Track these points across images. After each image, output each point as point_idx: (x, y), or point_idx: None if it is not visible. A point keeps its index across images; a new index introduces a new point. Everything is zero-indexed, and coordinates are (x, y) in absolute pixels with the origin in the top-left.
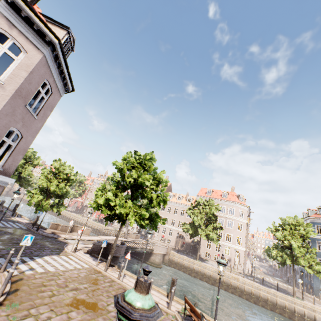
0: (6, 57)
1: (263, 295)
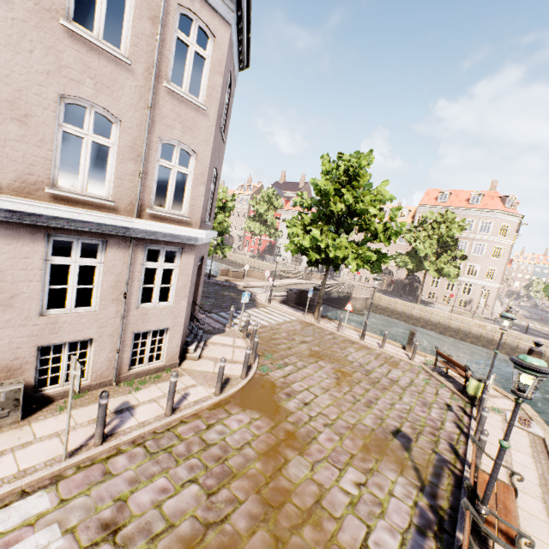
0: (121, 19)
1: (523, 346)
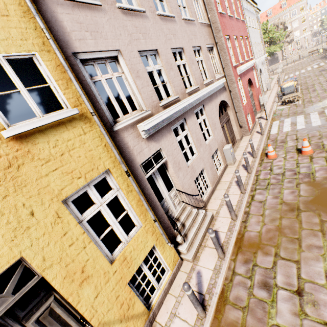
0: None
1: None
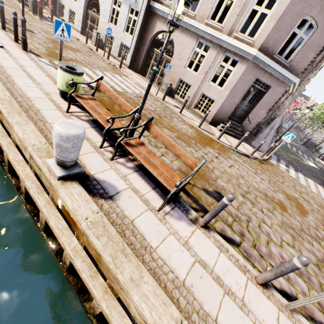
0: None
1: None
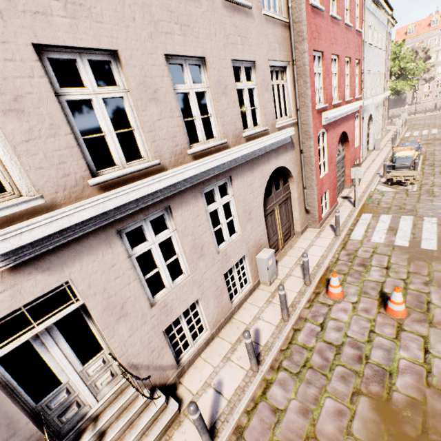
0: None
1: None
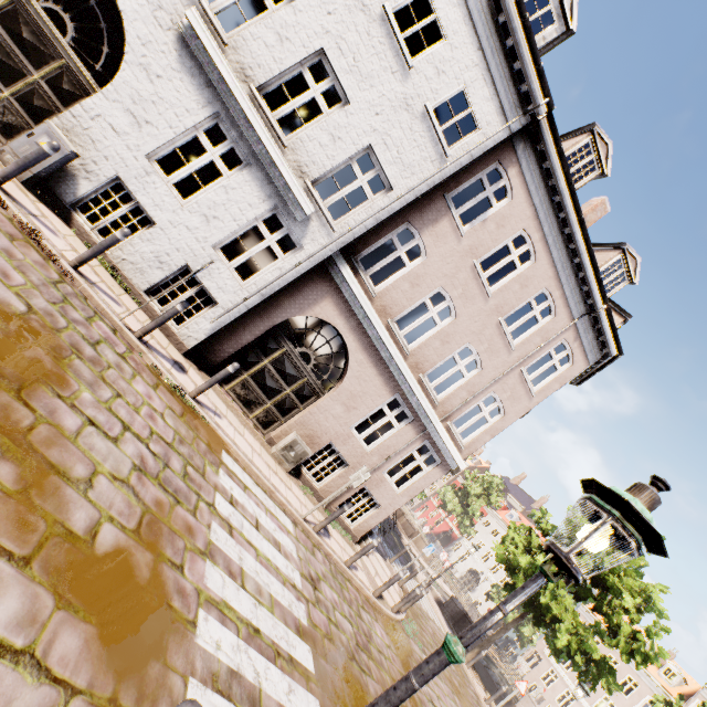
0: None
1: None
